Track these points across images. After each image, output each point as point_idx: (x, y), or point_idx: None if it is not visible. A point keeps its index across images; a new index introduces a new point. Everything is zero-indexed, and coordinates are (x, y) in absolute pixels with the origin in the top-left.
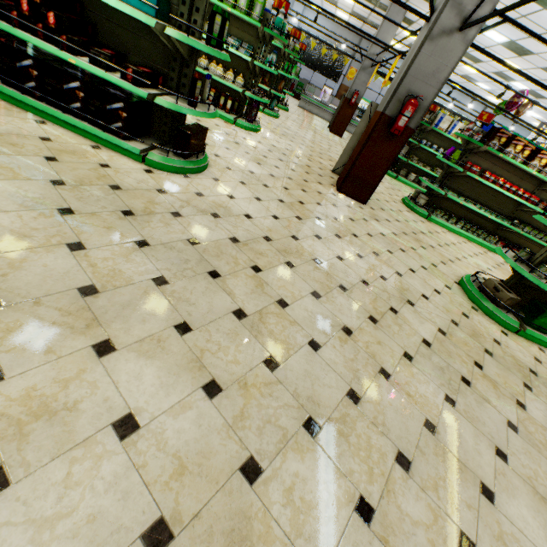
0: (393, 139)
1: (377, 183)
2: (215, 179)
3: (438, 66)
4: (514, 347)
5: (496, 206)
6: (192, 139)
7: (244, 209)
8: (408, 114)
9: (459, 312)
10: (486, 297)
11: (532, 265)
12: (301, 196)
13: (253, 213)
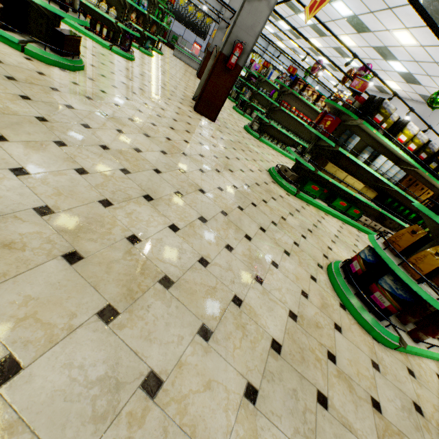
0: (229, 73)
1: (221, 106)
2: (90, 79)
3: (254, 22)
4: (291, 200)
5: (301, 134)
6: (67, 40)
7: (114, 101)
8: (237, 55)
9: (262, 181)
10: (281, 176)
11: (301, 153)
12: (163, 105)
13: (121, 104)
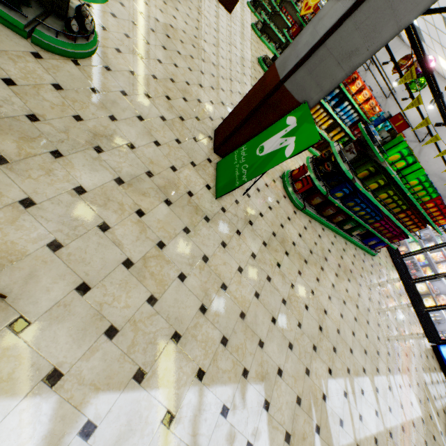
0: None
1: (237, 2)
2: None
3: None
4: None
5: None
6: None
7: None
8: None
9: (252, 61)
10: (263, 62)
11: (277, 47)
12: None
13: None
